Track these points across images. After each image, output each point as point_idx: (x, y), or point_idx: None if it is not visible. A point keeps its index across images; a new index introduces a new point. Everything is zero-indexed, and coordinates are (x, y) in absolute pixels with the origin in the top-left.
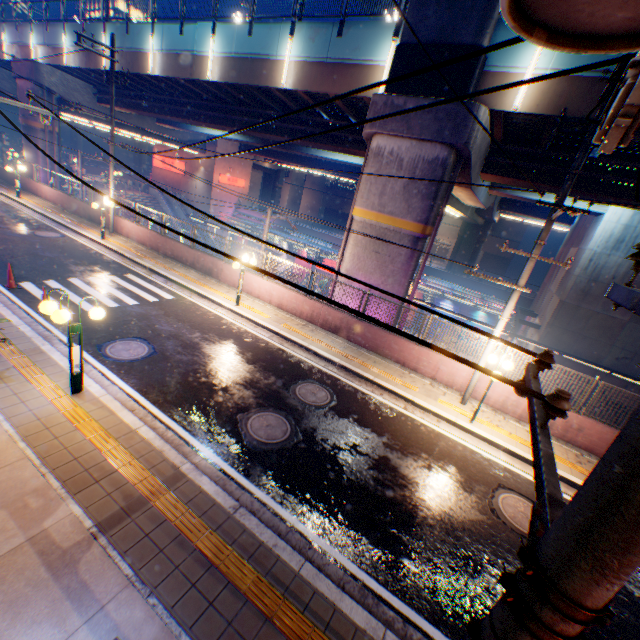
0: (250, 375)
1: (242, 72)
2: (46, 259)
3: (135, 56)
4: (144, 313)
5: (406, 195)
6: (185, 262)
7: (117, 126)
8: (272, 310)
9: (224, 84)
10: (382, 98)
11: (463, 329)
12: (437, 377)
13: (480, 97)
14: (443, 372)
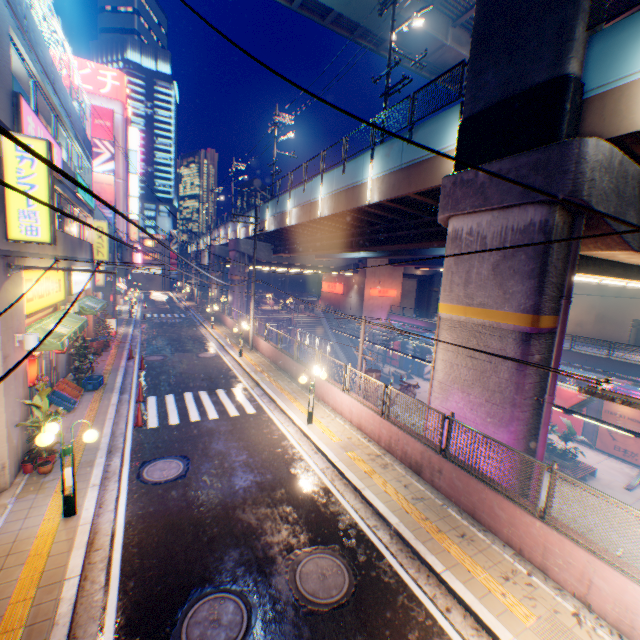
0: (257, 523)
1: (340, 202)
2: (186, 375)
3: (281, 216)
4: (213, 428)
5: (497, 278)
6: (291, 374)
7: (287, 267)
8: (348, 431)
9: (331, 216)
10: (449, 179)
11: (623, 505)
12: (591, 600)
13: (587, 129)
14: (602, 593)
